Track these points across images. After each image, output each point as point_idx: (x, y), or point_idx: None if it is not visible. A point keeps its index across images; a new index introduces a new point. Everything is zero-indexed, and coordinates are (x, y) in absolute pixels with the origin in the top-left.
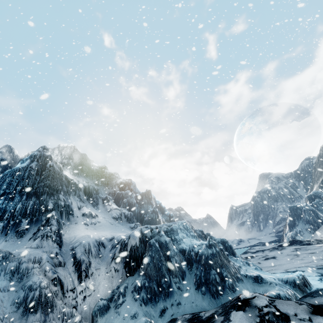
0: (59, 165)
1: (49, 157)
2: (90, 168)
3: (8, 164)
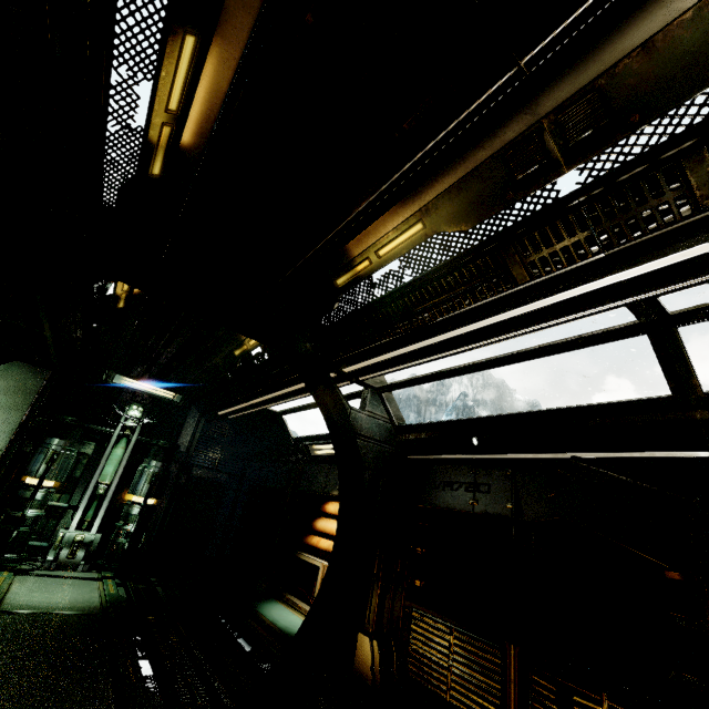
0: (480, 414)
1: (473, 409)
2: (511, 404)
3: (418, 400)
